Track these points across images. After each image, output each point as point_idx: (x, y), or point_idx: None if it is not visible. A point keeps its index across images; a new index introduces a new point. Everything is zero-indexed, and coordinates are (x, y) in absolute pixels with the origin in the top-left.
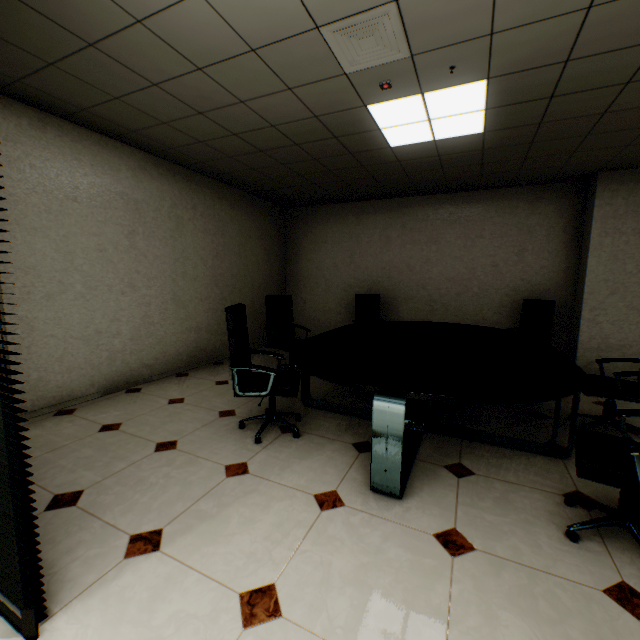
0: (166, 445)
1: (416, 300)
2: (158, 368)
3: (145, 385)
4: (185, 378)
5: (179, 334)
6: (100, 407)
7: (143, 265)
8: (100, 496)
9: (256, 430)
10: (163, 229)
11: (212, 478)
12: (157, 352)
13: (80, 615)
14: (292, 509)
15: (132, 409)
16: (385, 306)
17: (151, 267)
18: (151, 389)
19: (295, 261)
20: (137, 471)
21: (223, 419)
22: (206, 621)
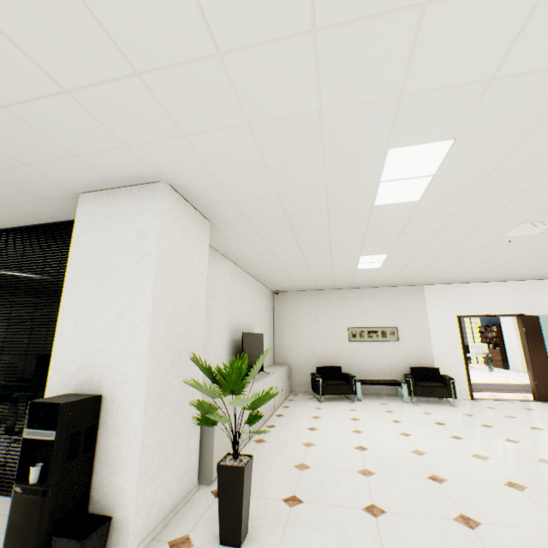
0: None
1: None
2: None
3: None
4: None
5: None
6: None
7: None
8: None
9: None
10: None
11: None
12: None
13: None
14: None
15: None
16: None
17: None
18: None
19: None
20: None
21: None
22: None
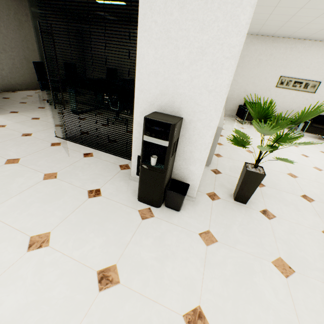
0: (23, 103)
1: (134, 73)
2: (24, 86)
3: (19, 91)
4: (35, 91)
5: (31, 74)
6: (2, 94)
7: (7, 41)
8: (3, 107)
9: (52, 103)
10: (13, 25)
11: (34, 108)
12: (22, 80)
13: (0, 116)
14: (51, 113)
15: (14, 96)
16: (123, 75)
17: (11, 43)
18: (21, 92)
19: (88, 48)
20: (14, 105)
21: (43, 101)
22: (25, 118)
